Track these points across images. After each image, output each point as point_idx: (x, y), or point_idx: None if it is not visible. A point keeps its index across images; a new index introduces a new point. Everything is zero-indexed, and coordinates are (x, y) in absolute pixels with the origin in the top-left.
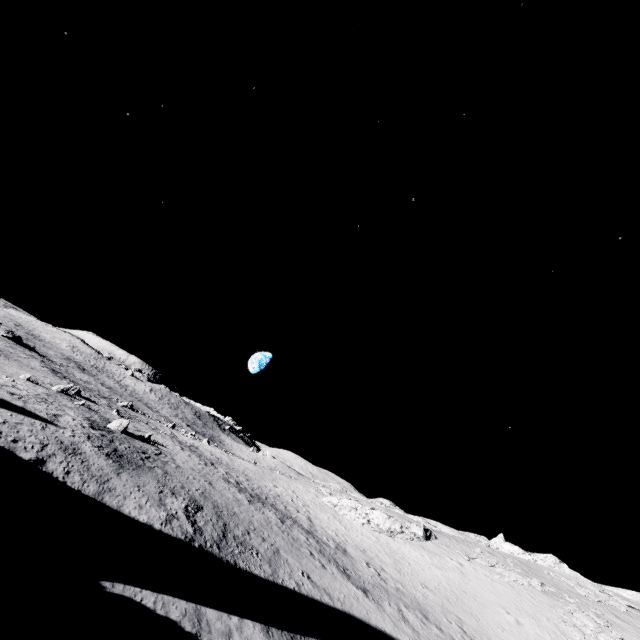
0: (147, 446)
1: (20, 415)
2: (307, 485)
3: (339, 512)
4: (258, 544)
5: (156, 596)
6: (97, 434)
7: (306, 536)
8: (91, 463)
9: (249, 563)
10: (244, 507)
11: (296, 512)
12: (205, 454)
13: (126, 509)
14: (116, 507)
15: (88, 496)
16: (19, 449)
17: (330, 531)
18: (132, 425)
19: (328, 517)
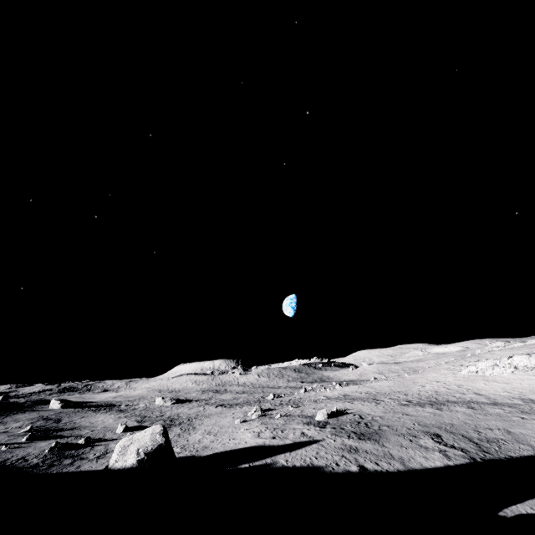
0: (349, 417)
1: (305, 448)
2: (436, 370)
3: (484, 375)
4: (494, 435)
5: (525, 505)
6: (332, 430)
7: (498, 408)
8: (369, 450)
9: (513, 451)
10: (444, 416)
11: (464, 395)
12: (359, 396)
13: (425, 464)
14: (421, 467)
15: (405, 470)
16: (346, 468)
17: (501, 393)
18: (310, 409)
19: (484, 384)
